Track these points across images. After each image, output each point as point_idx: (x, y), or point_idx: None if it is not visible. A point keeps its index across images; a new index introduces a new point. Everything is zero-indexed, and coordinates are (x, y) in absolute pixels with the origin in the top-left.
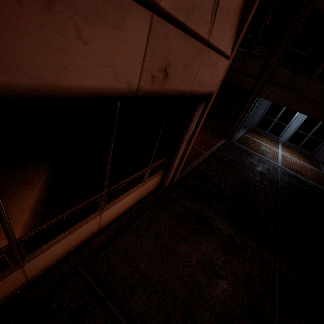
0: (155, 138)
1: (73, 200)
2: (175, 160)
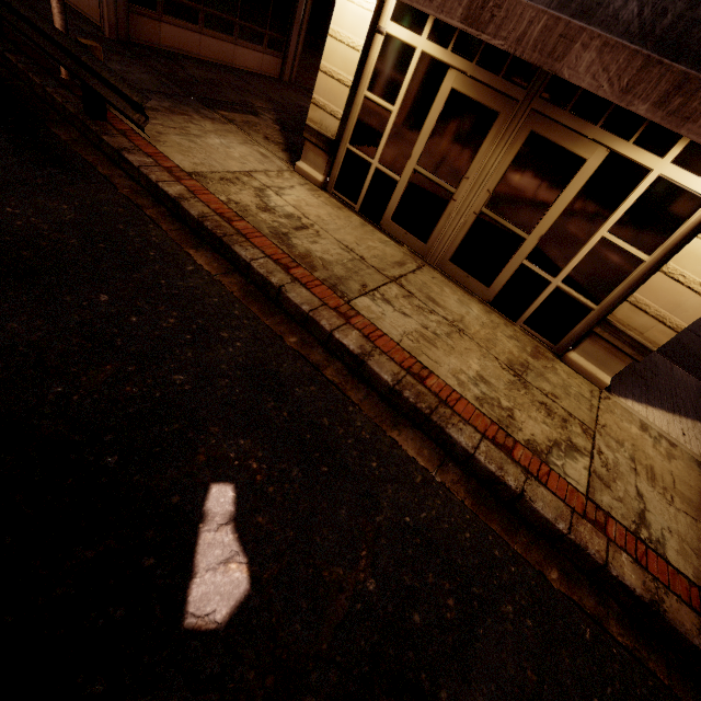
0: (270, 1)
1: (224, 7)
2: (290, 43)
